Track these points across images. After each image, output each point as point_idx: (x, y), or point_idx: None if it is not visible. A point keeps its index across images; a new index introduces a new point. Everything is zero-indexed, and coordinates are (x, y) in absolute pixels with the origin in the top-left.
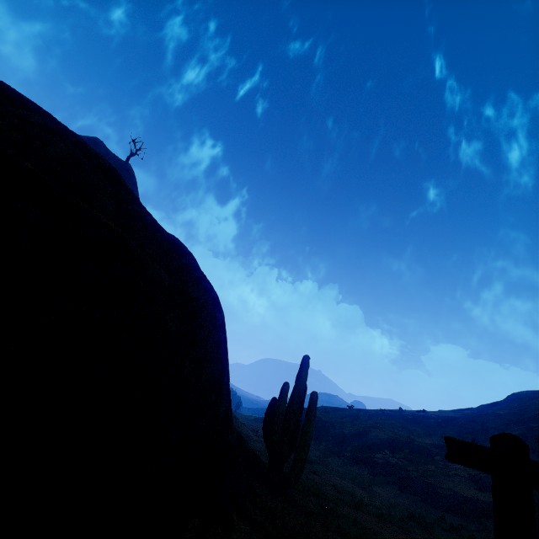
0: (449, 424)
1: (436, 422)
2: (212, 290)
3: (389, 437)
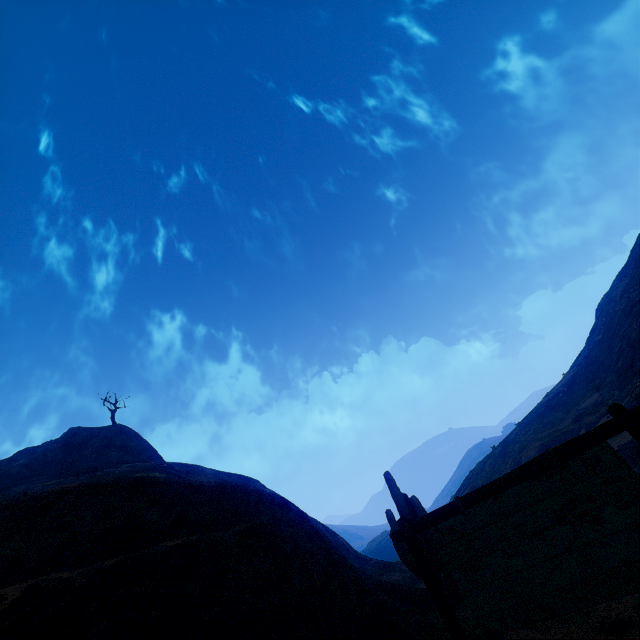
0: (575, 386)
1: (565, 393)
2: (273, 497)
3: (537, 449)
